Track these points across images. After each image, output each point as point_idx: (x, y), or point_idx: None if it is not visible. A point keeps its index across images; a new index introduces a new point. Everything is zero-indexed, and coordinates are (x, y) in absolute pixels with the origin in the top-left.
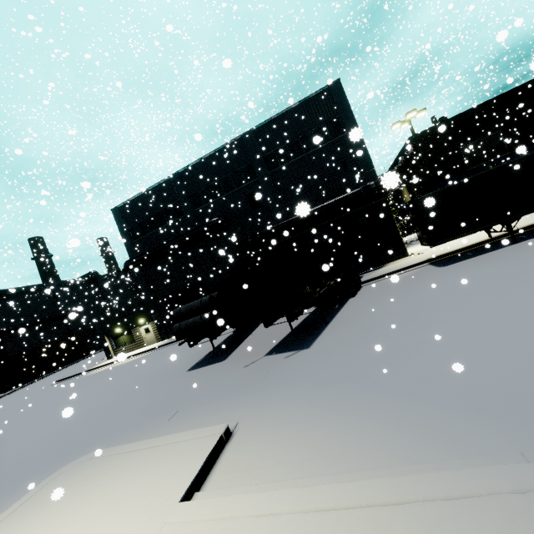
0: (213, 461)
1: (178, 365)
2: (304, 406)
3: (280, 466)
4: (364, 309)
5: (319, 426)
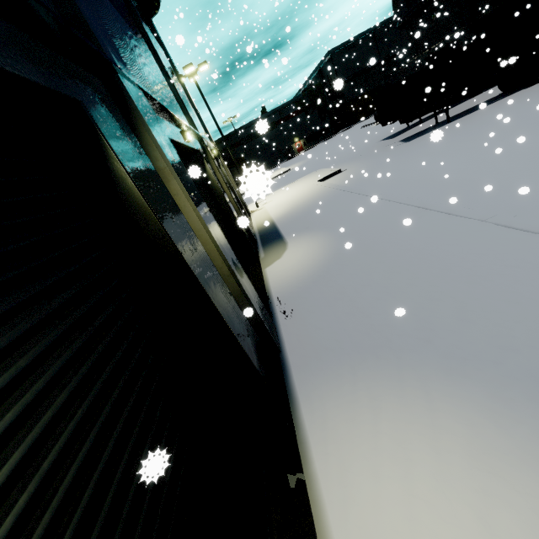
0: (330, 177)
1: (387, 134)
2: (358, 169)
3: (333, 181)
4: (477, 115)
5: (349, 175)
